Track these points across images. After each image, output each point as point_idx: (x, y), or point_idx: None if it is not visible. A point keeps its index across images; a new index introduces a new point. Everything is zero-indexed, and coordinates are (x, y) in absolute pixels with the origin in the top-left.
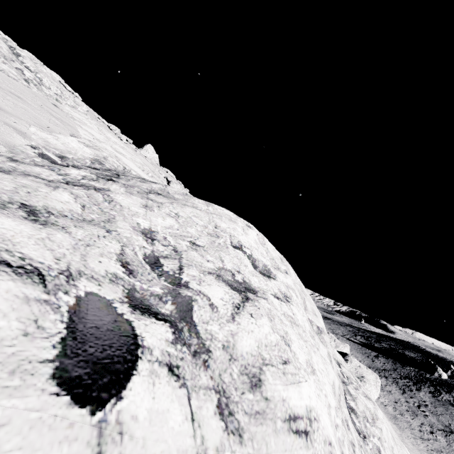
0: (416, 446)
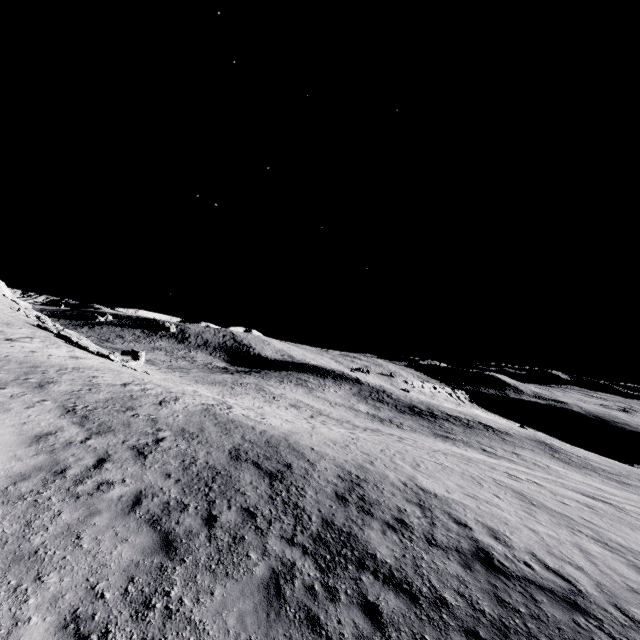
0: None
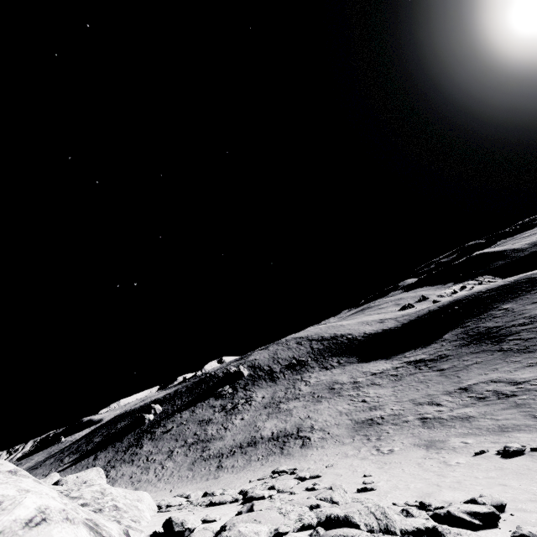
0: (158, 490)
